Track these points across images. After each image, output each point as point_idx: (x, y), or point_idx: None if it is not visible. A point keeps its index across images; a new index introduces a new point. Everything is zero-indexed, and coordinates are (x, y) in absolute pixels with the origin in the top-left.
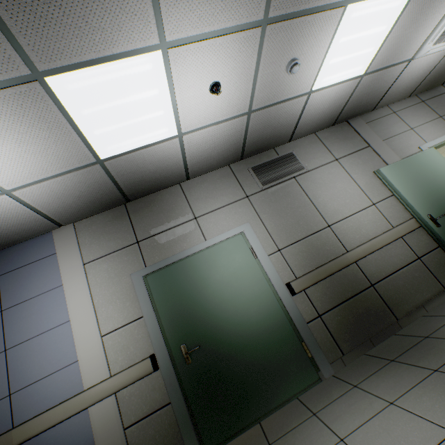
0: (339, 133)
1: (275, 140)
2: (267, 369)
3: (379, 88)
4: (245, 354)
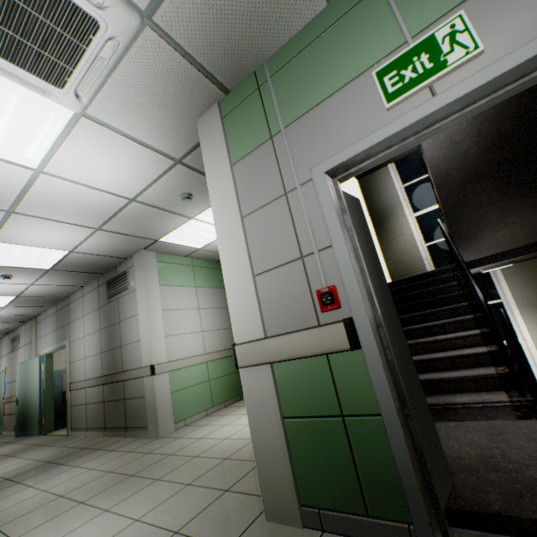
0: (30, 327)
1: (9, 330)
2: None
3: (12, 317)
4: None
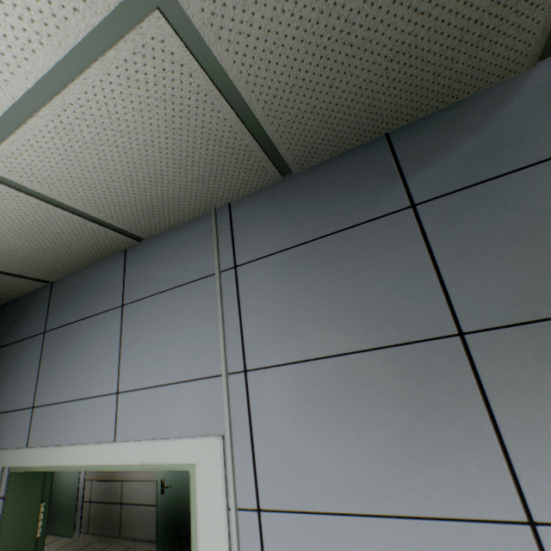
0: None
1: None
2: (61, 512)
3: None
4: (58, 497)
